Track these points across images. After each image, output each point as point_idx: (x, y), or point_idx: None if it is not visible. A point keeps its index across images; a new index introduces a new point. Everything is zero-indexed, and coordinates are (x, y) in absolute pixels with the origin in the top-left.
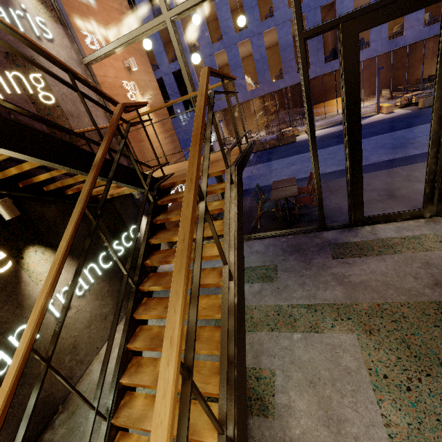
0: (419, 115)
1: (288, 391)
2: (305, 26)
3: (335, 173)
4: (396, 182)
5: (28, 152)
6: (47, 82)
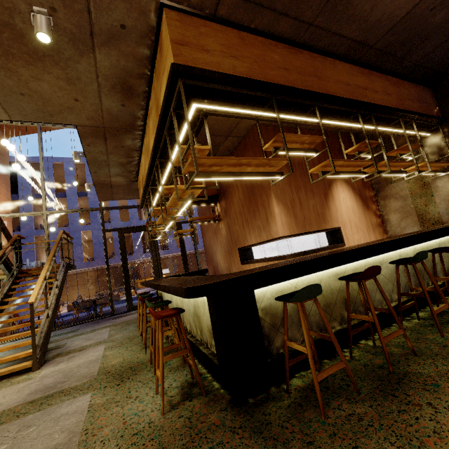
0: None
1: (73, 342)
2: None
3: None
4: None
5: None
6: None
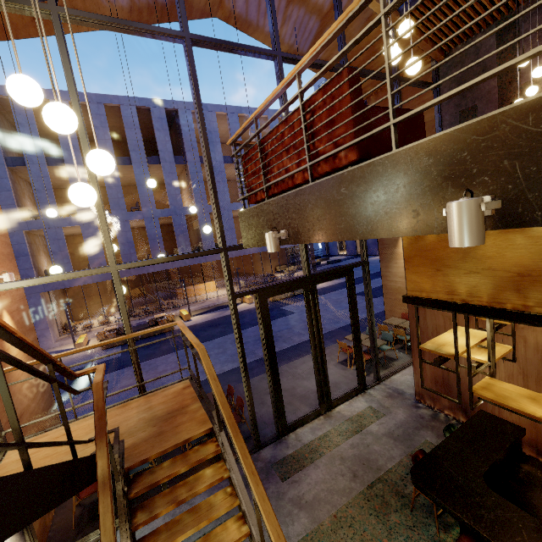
0: (273, 308)
1: None
2: (169, 221)
3: (234, 371)
4: (290, 381)
5: (49, 505)
6: None
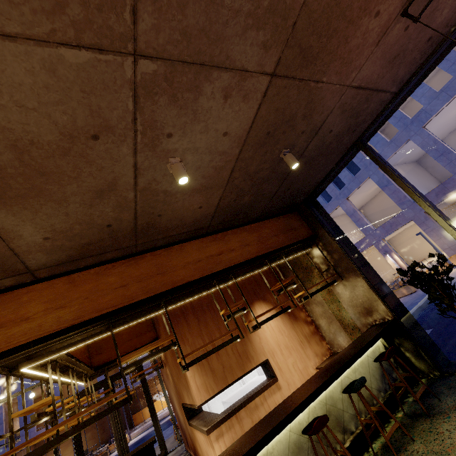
0: None
1: None
2: None
3: None
4: None
5: None
6: None
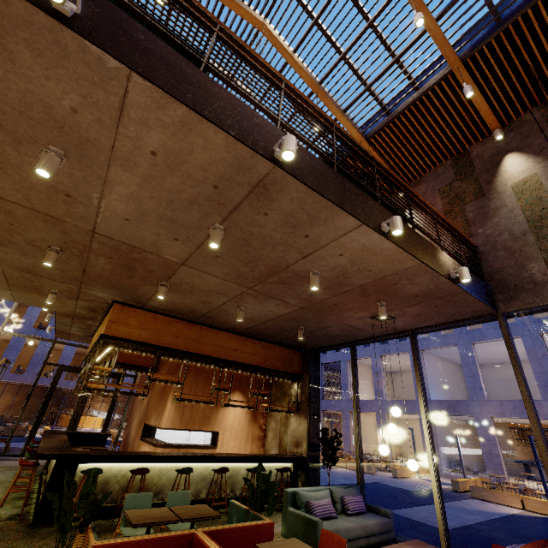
0: None
1: None
2: None
3: None
4: None
5: None
6: None
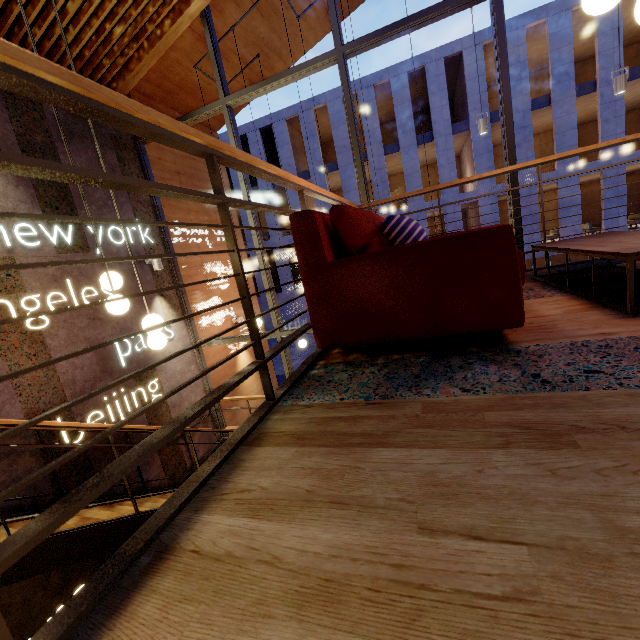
0: None
1: None
2: None
3: None
4: None
5: None
6: (161, 382)
